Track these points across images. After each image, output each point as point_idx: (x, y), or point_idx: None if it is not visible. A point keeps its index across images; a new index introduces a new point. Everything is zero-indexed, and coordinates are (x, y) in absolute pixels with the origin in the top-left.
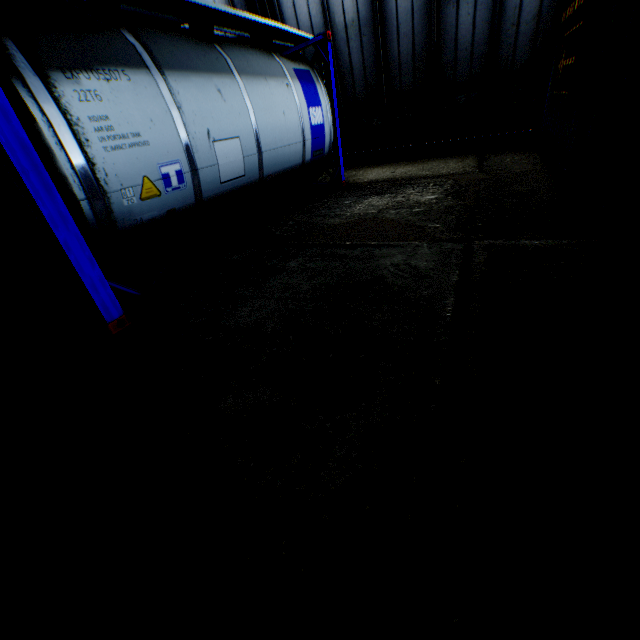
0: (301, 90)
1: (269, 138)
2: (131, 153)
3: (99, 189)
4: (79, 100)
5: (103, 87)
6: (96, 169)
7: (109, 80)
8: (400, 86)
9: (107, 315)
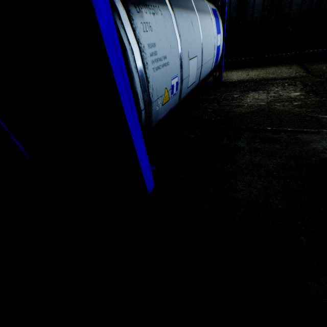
0: (215, 23)
1: (205, 56)
2: (162, 71)
3: (149, 100)
4: (142, 30)
5: (151, 20)
6: (149, 85)
7: (153, 14)
8: (251, 20)
9: (148, 189)
